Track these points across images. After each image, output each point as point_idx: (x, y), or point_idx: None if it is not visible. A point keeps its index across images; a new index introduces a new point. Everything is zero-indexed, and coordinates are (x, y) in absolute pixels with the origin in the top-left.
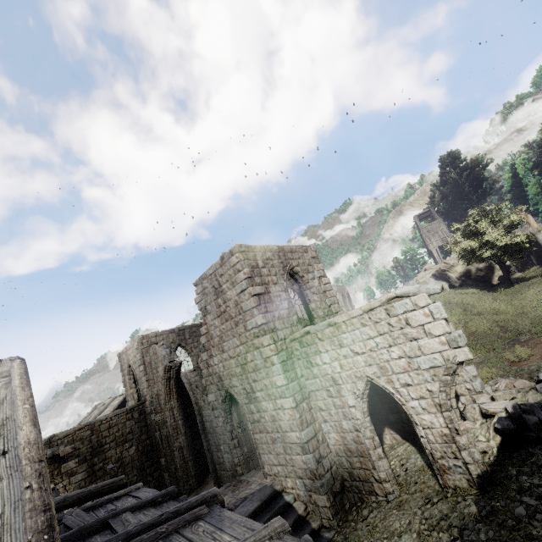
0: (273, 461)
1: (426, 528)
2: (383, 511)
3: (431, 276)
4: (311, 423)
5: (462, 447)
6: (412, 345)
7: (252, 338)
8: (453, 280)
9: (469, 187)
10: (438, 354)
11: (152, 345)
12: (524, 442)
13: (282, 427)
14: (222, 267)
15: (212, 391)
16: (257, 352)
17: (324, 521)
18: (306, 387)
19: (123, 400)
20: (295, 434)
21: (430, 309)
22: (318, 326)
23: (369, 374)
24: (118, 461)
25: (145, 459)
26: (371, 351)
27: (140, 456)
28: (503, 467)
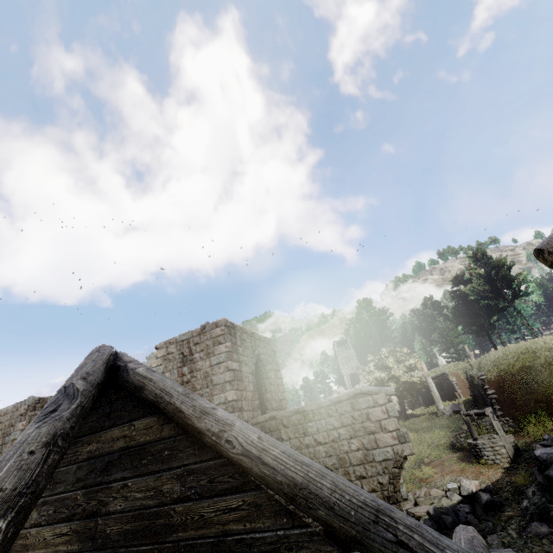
0: None
1: None
2: None
3: None
4: None
5: None
6: (370, 438)
7: None
8: None
9: (376, 329)
10: (390, 447)
11: None
12: None
13: None
14: (200, 335)
15: None
16: None
17: None
18: None
19: None
20: None
21: (387, 407)
22: (286, 412)
23: (329, 465)
24: None
25: None
26: (333, 442)
27: None
28: None
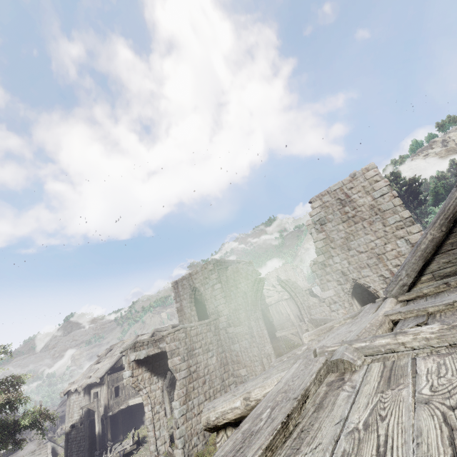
0: None
1: None
2: None
3: None
4: None
5: None
6: None
7: (394, 230)
8: None
9: (409, 197)
10: None
11: (229, 266)
12: None
13: None
14: (352, 182)
15: (330, 288)
16: (400, 241)
17: None
18: None
19: (151, 336)
20: None
21: None
22: None
23: None
24: (205, 367)
25: (223, 370)
26: None
27: (219, 366)
28: None
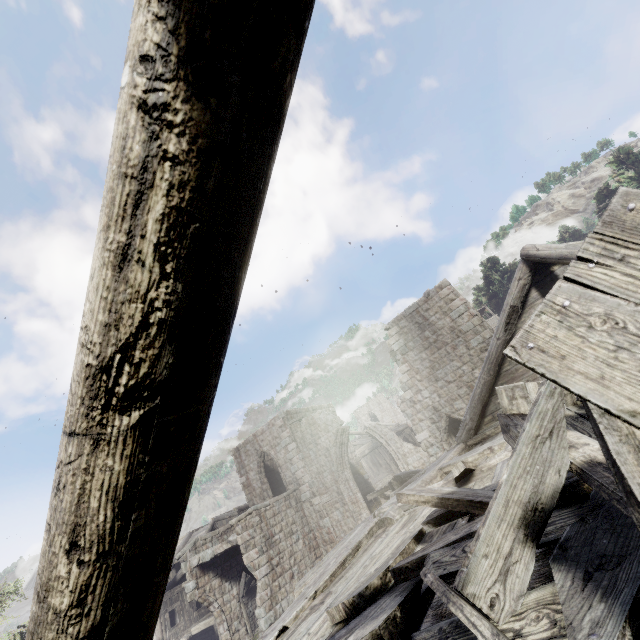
0: None
1: None
2: None
3: None
4: None
5: None
6: None
7: (479, 353)
8: None
9: None
10: None
11: (303, 418)
12: None
13: None
14: (427, 302)
15: (424, 428)
16: None
17: None
18: None
19: (211, 528)
20: None
21: None
22: None
23: None
24: (291, 557)
25: (314, 556)
26: None
27: (308, 551)
28: None
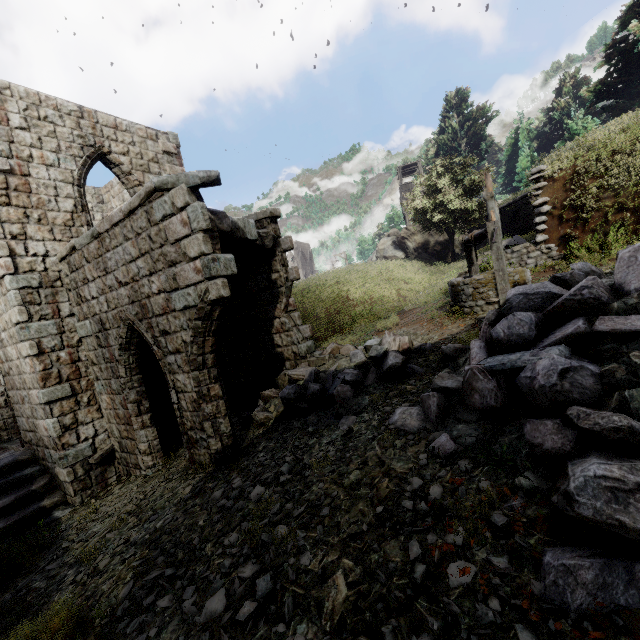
0: (26, 425)
1: (133, 510)
2: (129, 488)
3: (392, 244)
4: (69, 380)
5: (207, 417)
6: (168, 273)
7: None
8: (410, 251)
9: (466, 144)
10: (192, 287)
11: None
12: (296, 414)
13: (26, 382)
14: None
15: None
16: None
17: (68, 497)
18: (77, 331)
19: None
20: (35, 393)
21: (188, 213)
22: (83, 238)
23: (132, 316)
24: None
25: None
26: (133, 281)
27: None
28: (260, 441)
